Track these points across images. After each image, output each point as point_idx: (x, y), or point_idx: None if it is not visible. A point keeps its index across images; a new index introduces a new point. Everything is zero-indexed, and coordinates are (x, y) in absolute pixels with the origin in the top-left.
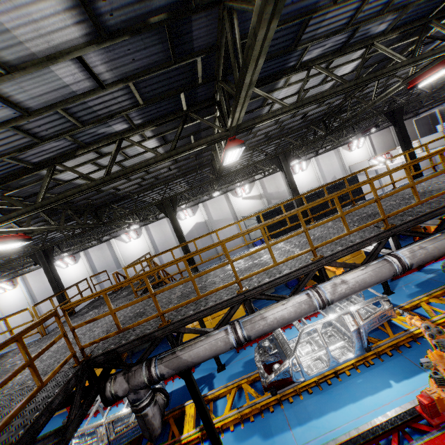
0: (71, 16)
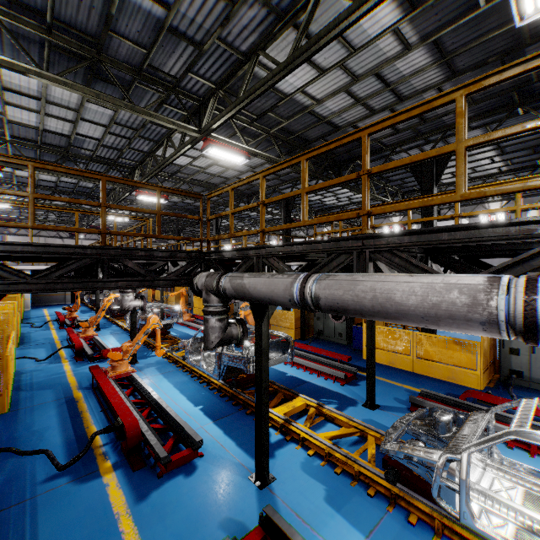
0: None
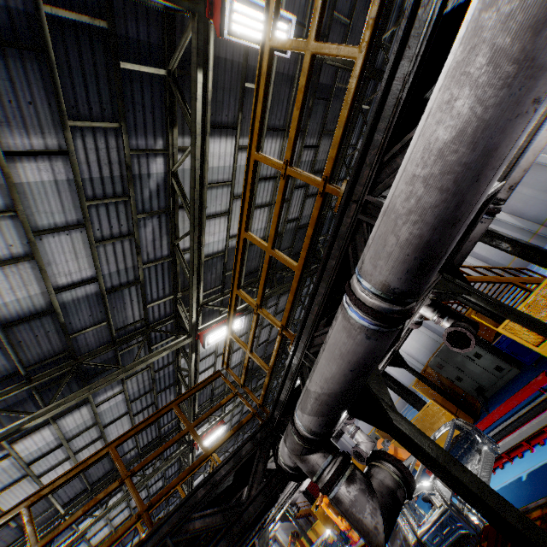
0: None
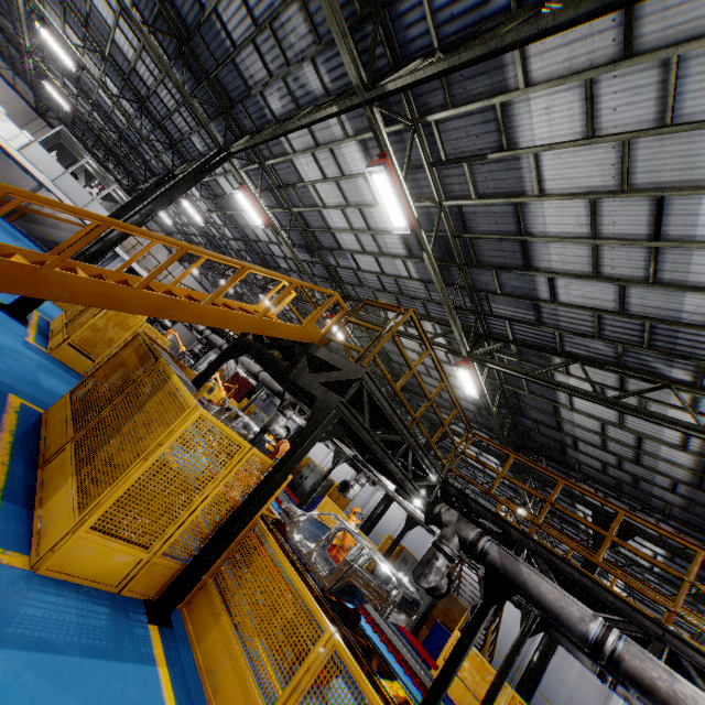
0: None
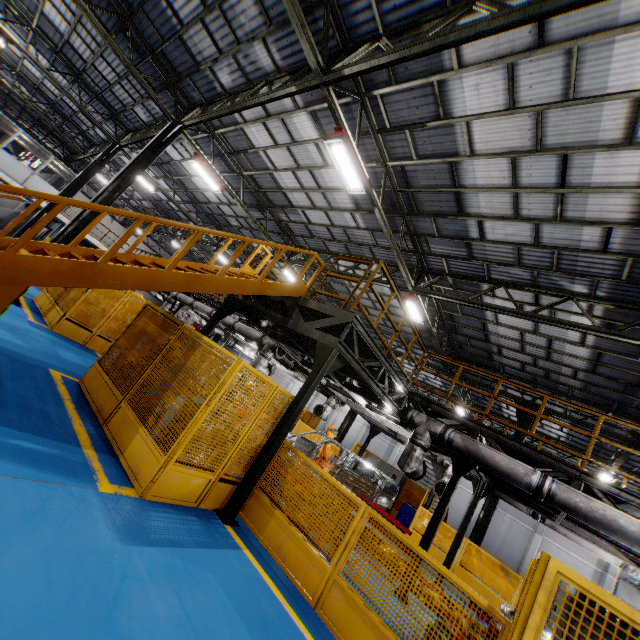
0: (629, 208)
